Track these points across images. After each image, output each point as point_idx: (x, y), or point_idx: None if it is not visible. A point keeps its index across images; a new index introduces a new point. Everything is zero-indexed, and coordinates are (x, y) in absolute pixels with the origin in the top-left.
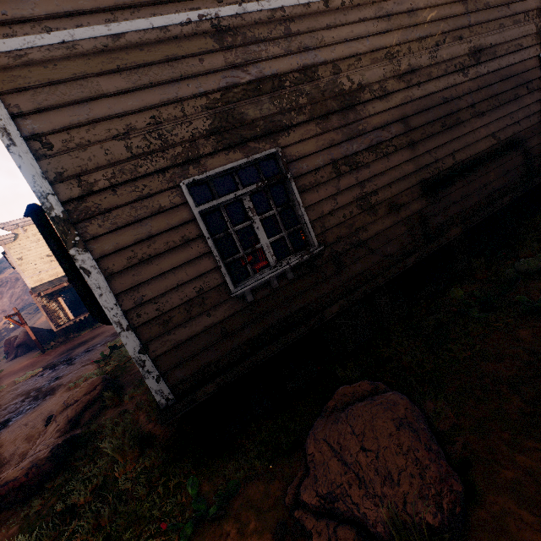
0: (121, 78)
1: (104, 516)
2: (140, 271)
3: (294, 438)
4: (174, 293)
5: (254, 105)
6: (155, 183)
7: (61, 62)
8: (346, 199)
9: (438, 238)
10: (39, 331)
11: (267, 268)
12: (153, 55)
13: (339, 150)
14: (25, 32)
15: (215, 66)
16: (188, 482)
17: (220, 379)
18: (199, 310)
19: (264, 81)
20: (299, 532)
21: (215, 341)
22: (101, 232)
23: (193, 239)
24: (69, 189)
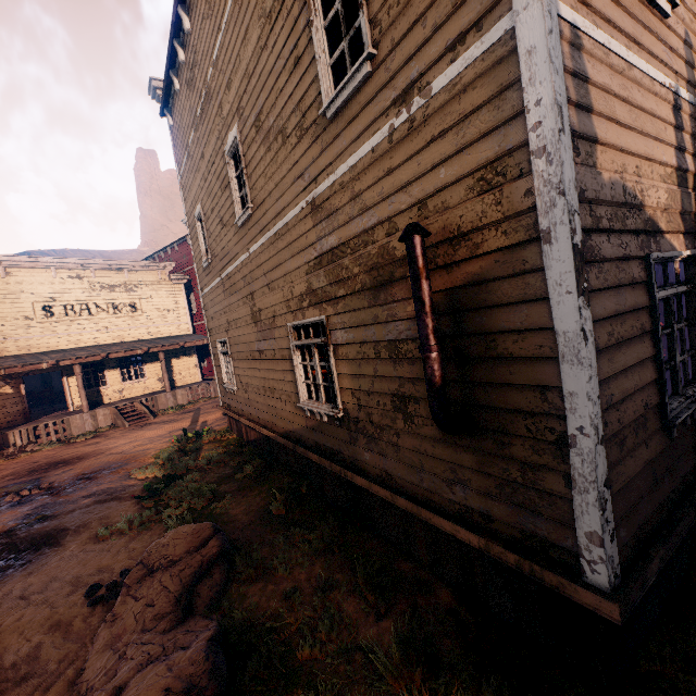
0: (625, 110)
1: None
2: (612, 357)
3: None
4: (628, 401)
5: (686, 195)
6: (632, 244)
7: (596, 64)
8: None
9: None
10: None
11: (675, 396)
12: (644, 101)
13: None
14: (582, 15)
15: (672, 140)
16: None
17: (661, 551)
18: (642, 435)
19: (690, 175)
20: None
21: (648, 488)
22: (596, 285)
23: (646, 332)
24: (583, 215)
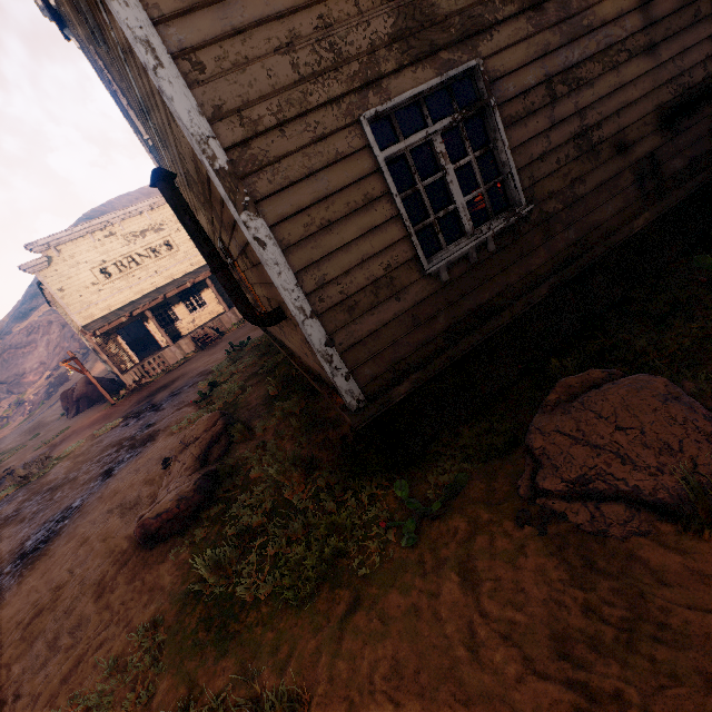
0: None
1: (293, 530)
2: (319, 243)
3: (509, 438)
4: (358, 272)
5: None
6: (328, 118)
7: None
8: (561, 136)
9: (674, 191)
10: (99, 381)
11: (462, 238)
12: None
13: (555, 61)
14: None
15: None
16: (396, 485)
17: (415, 376)
18: (387, 293)
19: None
20: (549, 516)
21: (406, 333)
22: (271, 190)
23: (377, 198)
24: (230, 131)
